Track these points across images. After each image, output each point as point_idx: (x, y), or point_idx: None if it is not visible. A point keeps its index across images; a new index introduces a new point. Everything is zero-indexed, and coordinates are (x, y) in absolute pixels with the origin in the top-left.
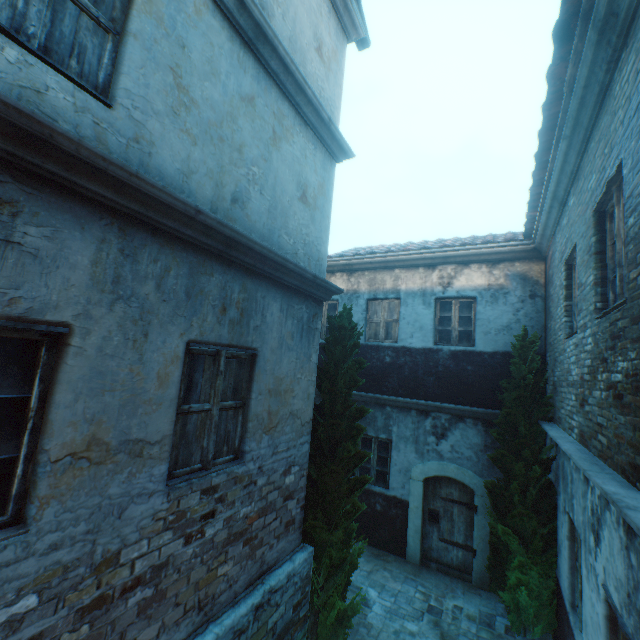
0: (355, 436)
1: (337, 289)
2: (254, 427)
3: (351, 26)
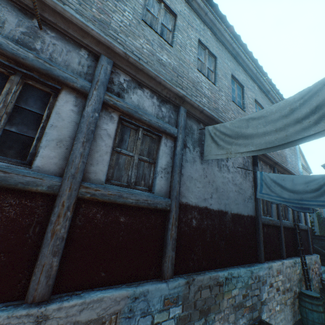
0: (324, 230)
1: (317, 210)
2: (315, 226)
3: (310, 173)
